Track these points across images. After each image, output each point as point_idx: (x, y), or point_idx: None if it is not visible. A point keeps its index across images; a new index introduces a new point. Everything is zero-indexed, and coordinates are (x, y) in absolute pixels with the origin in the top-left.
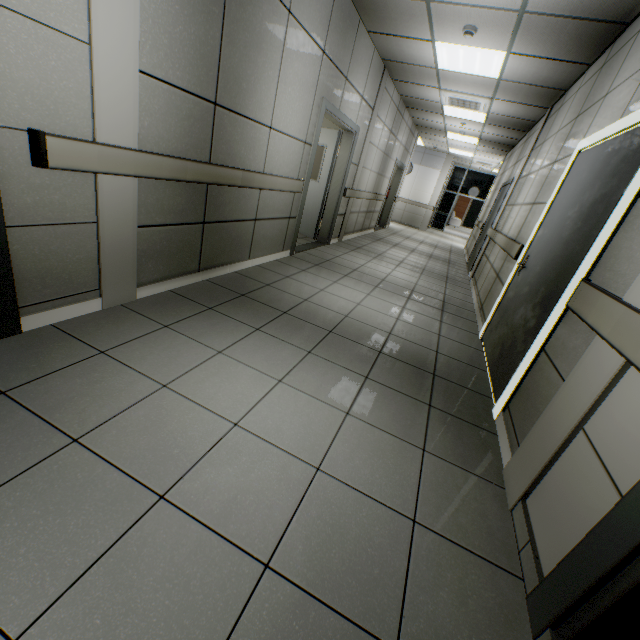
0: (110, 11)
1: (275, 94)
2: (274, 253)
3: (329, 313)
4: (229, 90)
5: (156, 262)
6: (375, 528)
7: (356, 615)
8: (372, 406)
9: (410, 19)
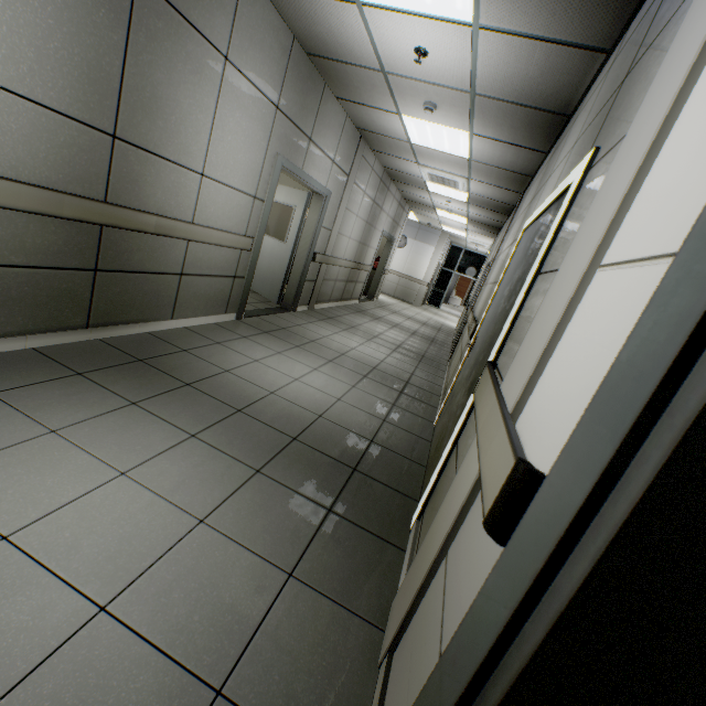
0: None
1: (208, 140)
2: (212, 315)
3: (250, 388)
4: (137, 125)
5: (10, 311)
6: None
7: None
8: (245, 510)
9: (373, 89)
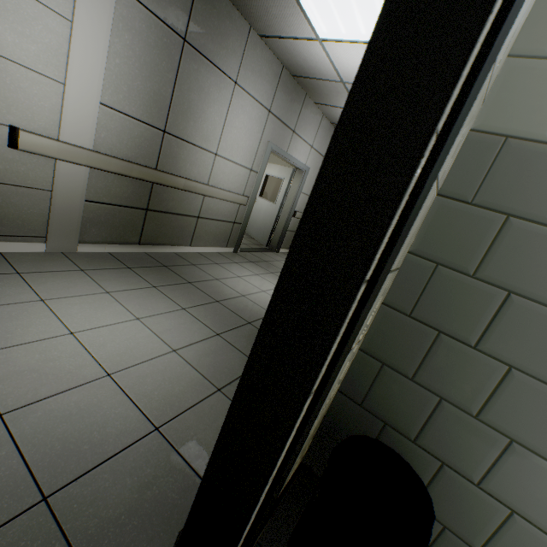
0: (82, 68)
1: (221, 133)
2: (217, 247)
3: (229, 291)
4: (178, 125)
5: (100, 229)
6: (116, 422)
7: (37, 466)
8: (202, 352)
9: (337, 95)
